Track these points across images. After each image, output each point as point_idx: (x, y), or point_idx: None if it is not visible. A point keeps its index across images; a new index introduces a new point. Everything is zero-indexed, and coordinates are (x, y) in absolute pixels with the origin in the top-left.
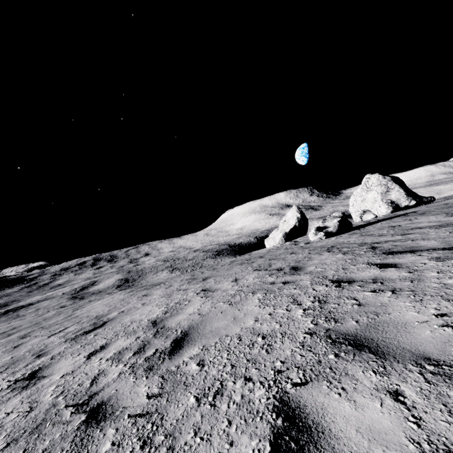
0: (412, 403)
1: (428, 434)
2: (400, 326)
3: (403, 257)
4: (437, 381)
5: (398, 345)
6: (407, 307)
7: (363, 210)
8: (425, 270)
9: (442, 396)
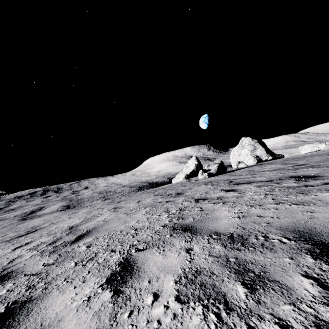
0: (194, 252)
1: (192, 265)
2: (214, 219)
3: (242, 186)
4: (213, 242)
5: (207, 228)
6: (225, 210)
7: (239, 161)
8: (248, 192)
9: (210, 248)
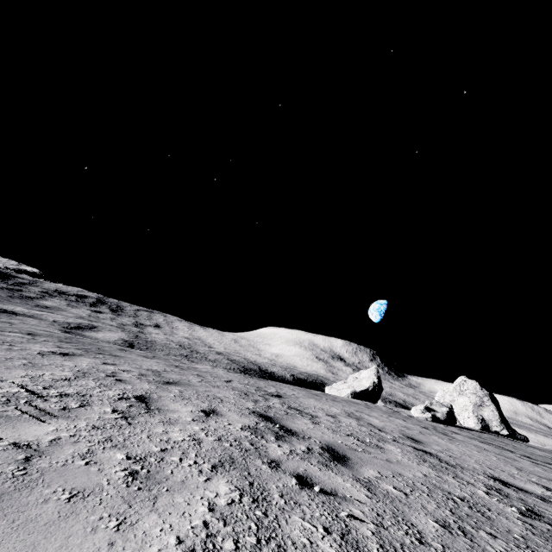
0: None
1: None
2: None
3: (546, 464)
4: None
5: None
6: None
7: None
8: None
9: None
